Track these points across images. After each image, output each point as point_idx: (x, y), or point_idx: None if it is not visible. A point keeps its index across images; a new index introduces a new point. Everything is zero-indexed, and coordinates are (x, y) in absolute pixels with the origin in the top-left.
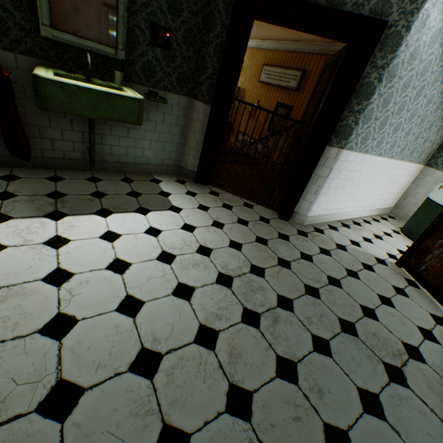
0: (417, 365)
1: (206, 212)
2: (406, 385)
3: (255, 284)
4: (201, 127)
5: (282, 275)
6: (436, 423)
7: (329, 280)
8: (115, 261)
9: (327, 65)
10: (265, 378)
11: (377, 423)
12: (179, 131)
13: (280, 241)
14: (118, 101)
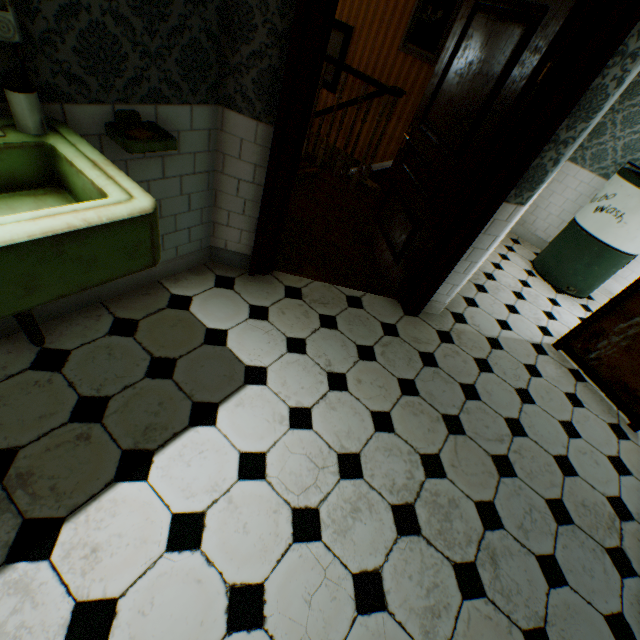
0: (629, 528)
1: (306, 355)
2: (634, 573)
3: (443, 501)
4: (251, 171)
5: (462, 453)
6: None
7: (510, 428)
8: (232, 598)
9: (490, 0)
10: None
11: None
12: (201, 184)
13: (430, 374)
14: (92, 242)
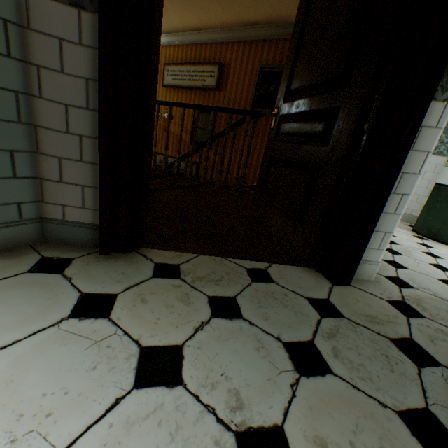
0: None
1: (180, 386)
2: None
3: None
4: (82, 89)
5: None
6: None
7: None
8: None
9: None
10: None
11: None
12: (1, 108)
13: (443, 385)
14: None
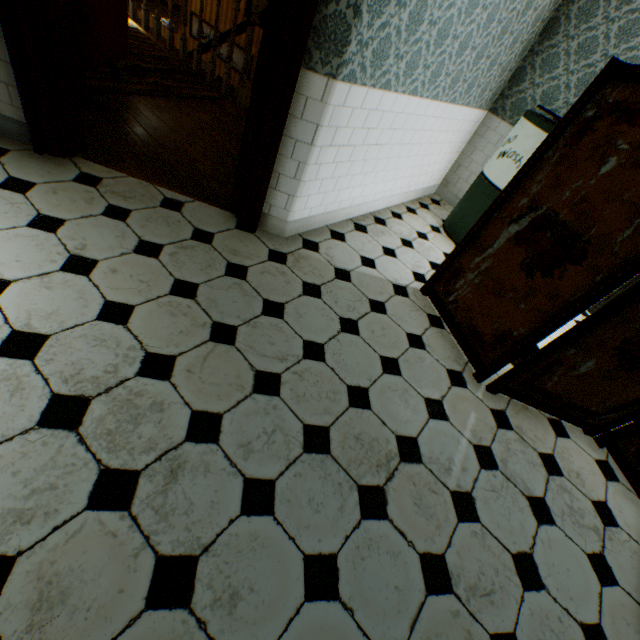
0: (408, 470)
1: (53, 234)
2: (385, 516)
3: (144, 402)
4: None
5: (214, 362)
6: (411, 563)
7: (306, 350)
8: None
9: None
10: (118, 625)
11: (323, 611)
12: None
13: (227, 284)
14: None
